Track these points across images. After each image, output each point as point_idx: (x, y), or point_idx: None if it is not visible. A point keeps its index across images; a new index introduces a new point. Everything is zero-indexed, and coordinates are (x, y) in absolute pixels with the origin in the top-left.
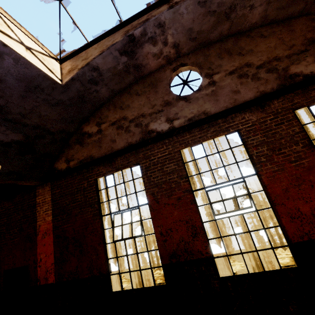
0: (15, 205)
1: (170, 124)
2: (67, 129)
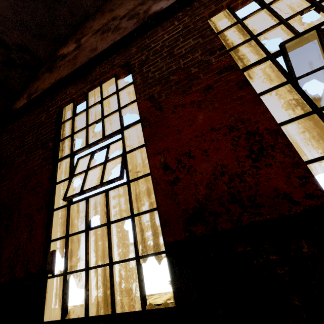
0: None
1: None
2: (32, 49)
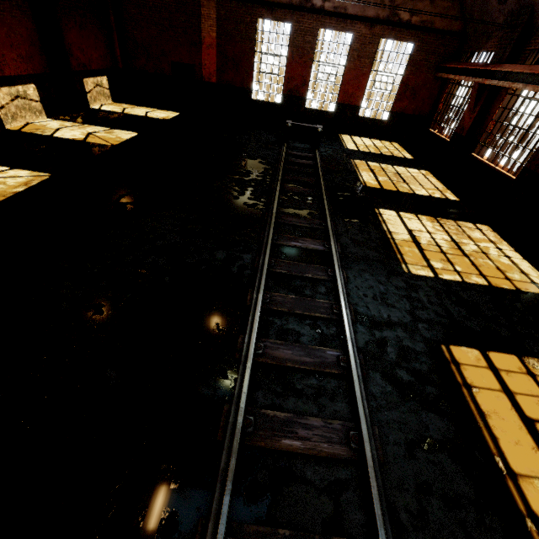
0: (177, 4)
1: (323, 3)
2: None
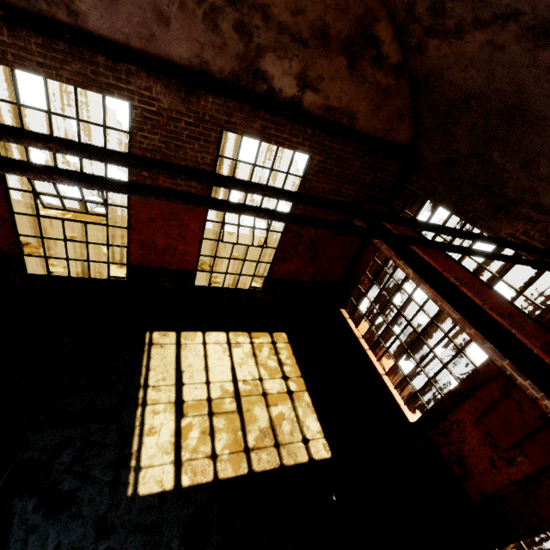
0: None
1: None
2: None
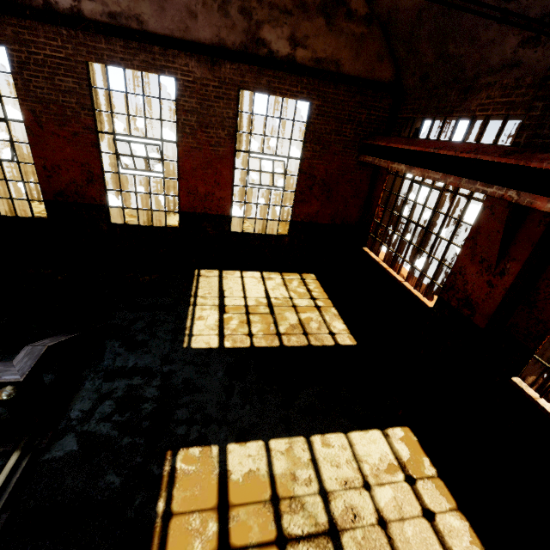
0: None
1: (75, 1)
2: None
